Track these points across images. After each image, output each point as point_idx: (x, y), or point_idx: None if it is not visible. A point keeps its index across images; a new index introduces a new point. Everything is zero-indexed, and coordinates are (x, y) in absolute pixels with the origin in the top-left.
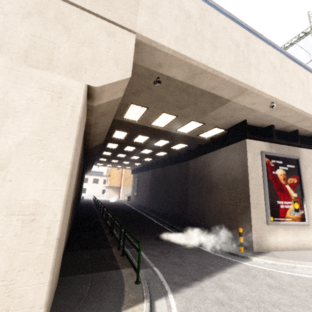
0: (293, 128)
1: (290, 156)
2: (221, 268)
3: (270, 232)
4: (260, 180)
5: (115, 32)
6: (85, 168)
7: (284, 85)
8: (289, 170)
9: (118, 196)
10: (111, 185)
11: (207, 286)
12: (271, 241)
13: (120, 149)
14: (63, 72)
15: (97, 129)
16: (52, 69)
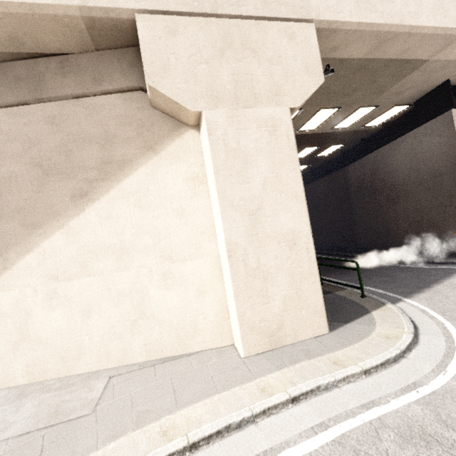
0: None
1: None
2: (446, 276)
3: None
4: None
5: (294, 32)
6: None
7: None
8: None
9: None
10: None
11: (441, 289)
12: None
13: None
14: (268, 103)
15: None
16: (258, 103)
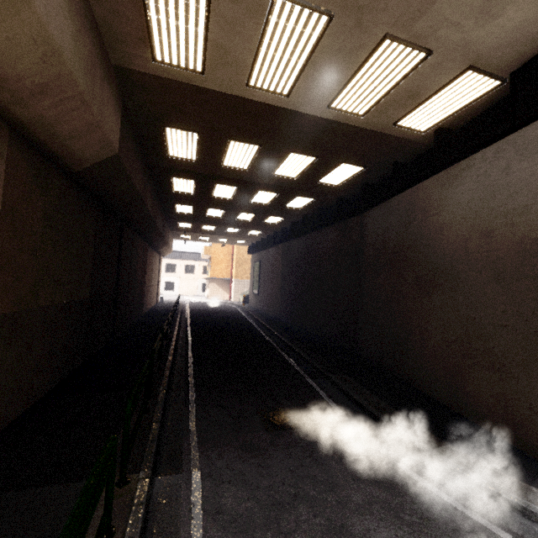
0: None
1: None
2: None
3: None
4: None
5: None
6: (146, 242)
7: None
8: None
9: (228, 295)
10: (214, 276)
11: None
12: None
13: (205, 194)
14: None
15: None
16: None
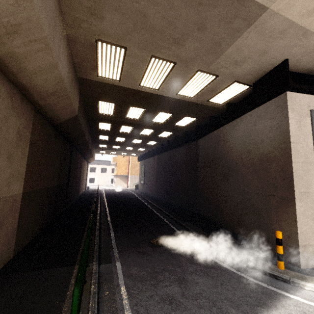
0: None
1: None
2: (253, 313)
3: None
4: (310, 155)
5: None
6: (82, 155)
7: None
8: None
9: (126, 185)
10: (118, 174)
11: None
12: None
13: (116, 130)
14: None
15: (36, 80)
16: None
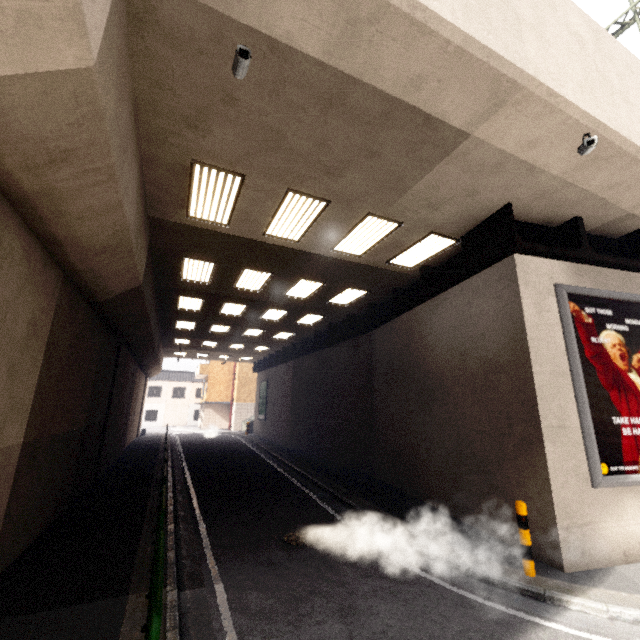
0: (629, 226)
1: (631, 295)
2: None
3: (604, 509)
4: (561, 361)
5: None
6: (136, 362)
7: (613, 93)
8: (632, 333)
9: (227, 423)
10: (211, 400)
11: None
12: (609, 533)
13: (212, 312)
14: None
15: (80, 228)
16: None
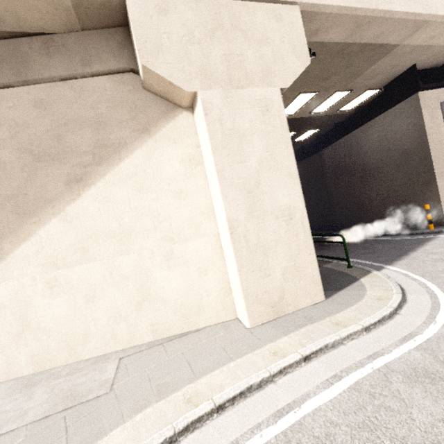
0: None
1: None
2: (419, 245)
3: None
4: None
5: (281, 13)
6: None
7: None
8: None
9: None
10: None
11: (417, 256)
12: None
13: None
14: (259, 84)
15: None
16: (251, 84)
